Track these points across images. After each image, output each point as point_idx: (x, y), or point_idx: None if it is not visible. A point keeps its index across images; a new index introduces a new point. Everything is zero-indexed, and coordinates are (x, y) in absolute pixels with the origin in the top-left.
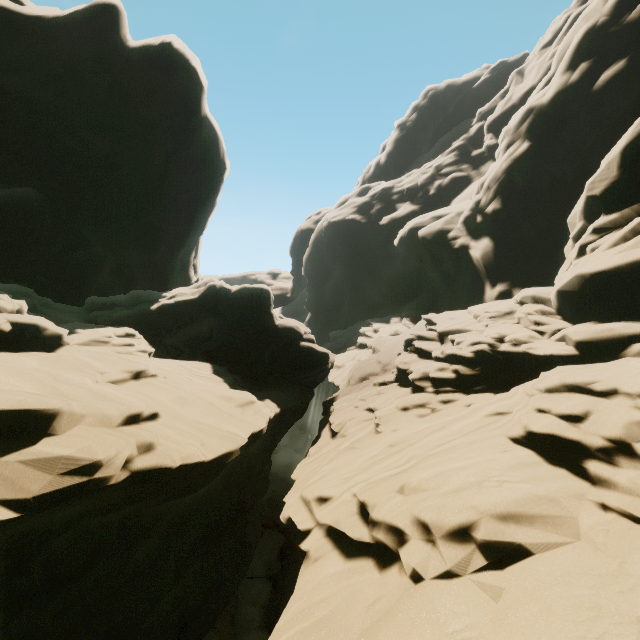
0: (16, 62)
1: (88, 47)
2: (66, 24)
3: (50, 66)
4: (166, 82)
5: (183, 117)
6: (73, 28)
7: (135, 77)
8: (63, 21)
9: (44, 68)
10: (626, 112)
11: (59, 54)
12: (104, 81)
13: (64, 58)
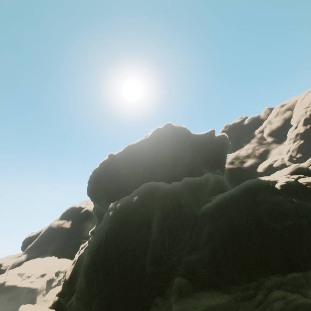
0: (199, 144)
1: (210, 138)
2: (206, 135)
3: (204, 143)
4: (224, 142)
5: (227, 148)
6: (208, 135)
7: (219, 142)
8: (205, 134)
9: (203, 144)
10: None
11: (205, 141)
12: (213, 144)
13: (206, 141)
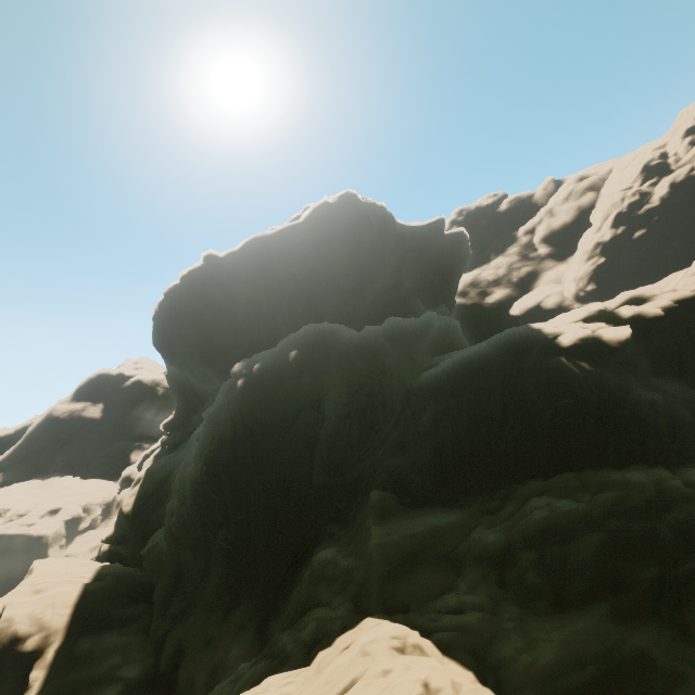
0: (411, 248)
1: (434, 237)
2: (427, 229)
3: (421, 248)
4: (461, 248)
5: (464, 262)
6: (430, 230)
7: (450, 248)
8: (426, 228)
9: (419, 249)
10: (649, 248)
11: (424, 242)
12: (437, 251)
13: (425, 243)
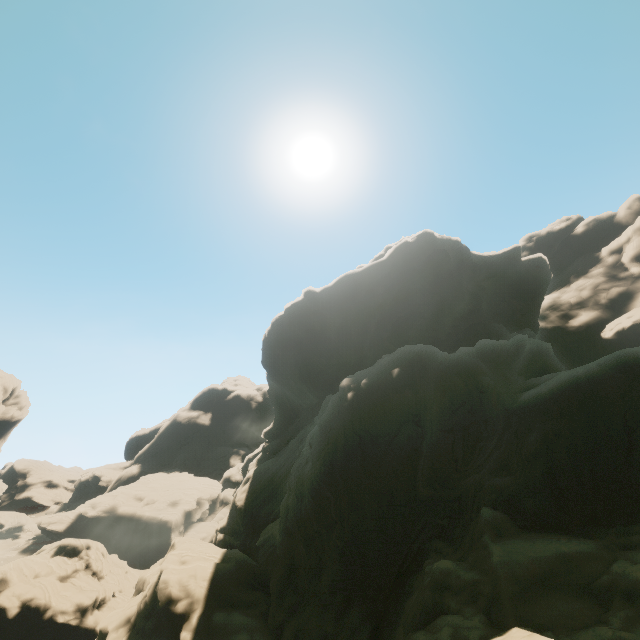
0: (487, 275)
1: (511, 264)
2: (503, 257)
3: (498, 274)
4: (540, 273)
5: (545, 286)
6: (506, 258)
7: (529, 273)
8: (501, 256)
9: (496, 276)
10: None
11: (501, 269)
12: (515, 276)
13: (502, 270)
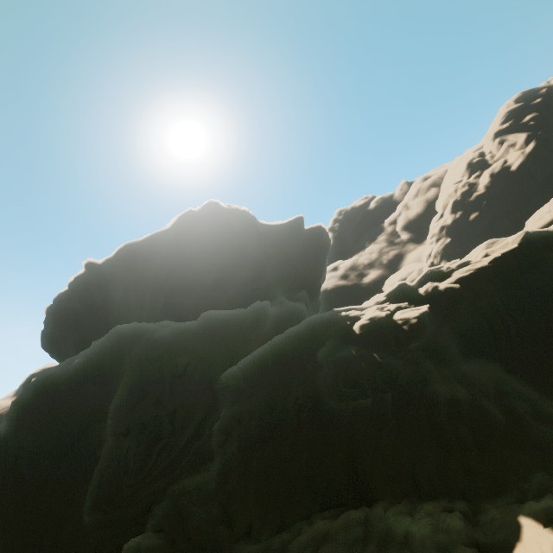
0: (273, 243)
1: (295, 232)
2: (287, 226)
3: (283, 242)
4: (320, 239)
5: (326, 251)
6: (290, 227)
7: (311, 240)
8: (286, 225)
9: (281, 243)
10: (484, 227)
11: (286, 237)
12: (299, 243)
13: (287, 238)
